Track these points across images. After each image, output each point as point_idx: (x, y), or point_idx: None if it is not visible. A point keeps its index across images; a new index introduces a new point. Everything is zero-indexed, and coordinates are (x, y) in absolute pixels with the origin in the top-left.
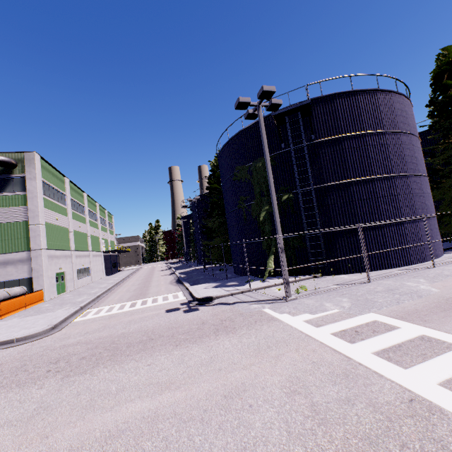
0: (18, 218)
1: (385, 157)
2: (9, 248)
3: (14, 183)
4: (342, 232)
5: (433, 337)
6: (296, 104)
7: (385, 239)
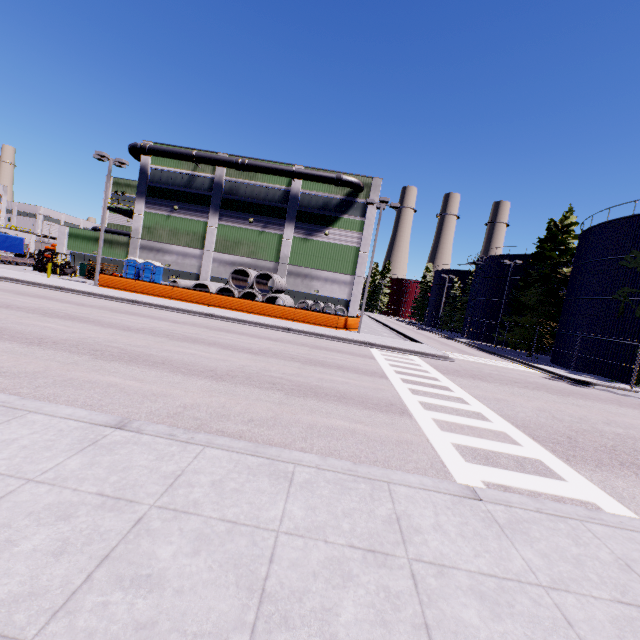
0: (351, 242)
1: None
2: (338, 269)
3: (356, 208)
4: None
5: None
6: None
7: None
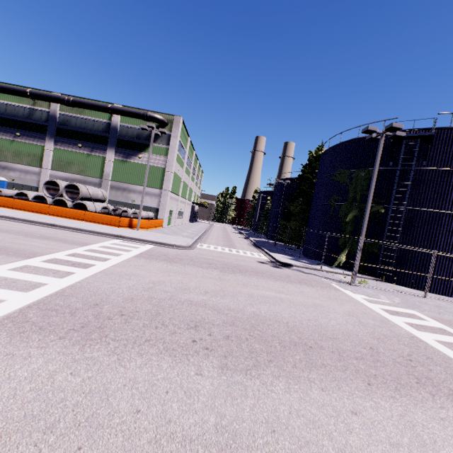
0: (159, 164)
1: None
2: (150, 184)
3: (163, 138)
4: (418, 253)
5: (448, 331)
6: (419, 133)
7: None
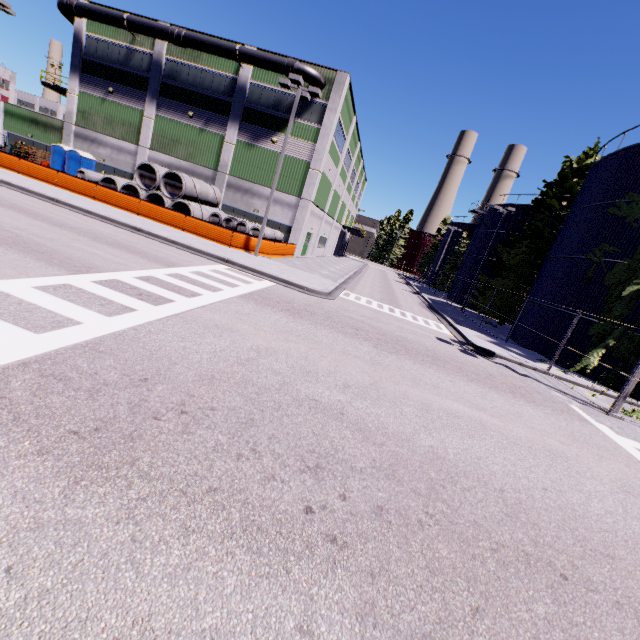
0: (302, 155)
1: None
2: (284, 187)
3: (313, 111)
4: None
5: None
6: None
7: None
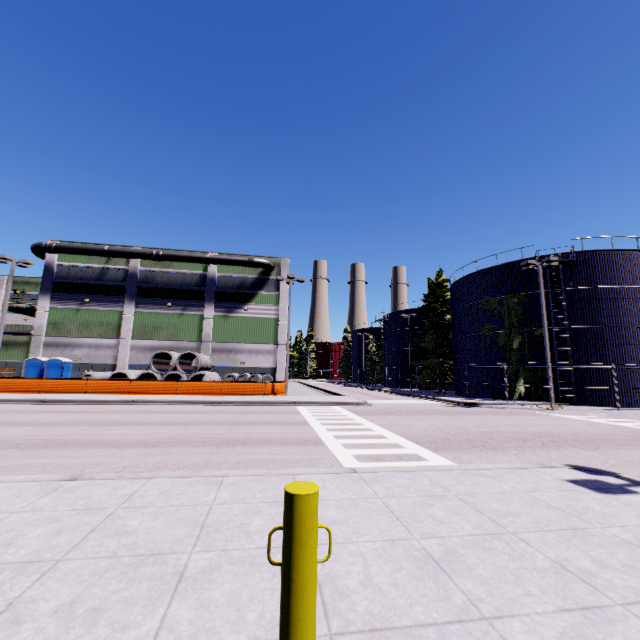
0: (270, 314)
1: (639, 310)
2: (261, 340)
3: (270, 284)
4: (592, 369)
5: None
6: (562, 259)
7: (633, 382)
